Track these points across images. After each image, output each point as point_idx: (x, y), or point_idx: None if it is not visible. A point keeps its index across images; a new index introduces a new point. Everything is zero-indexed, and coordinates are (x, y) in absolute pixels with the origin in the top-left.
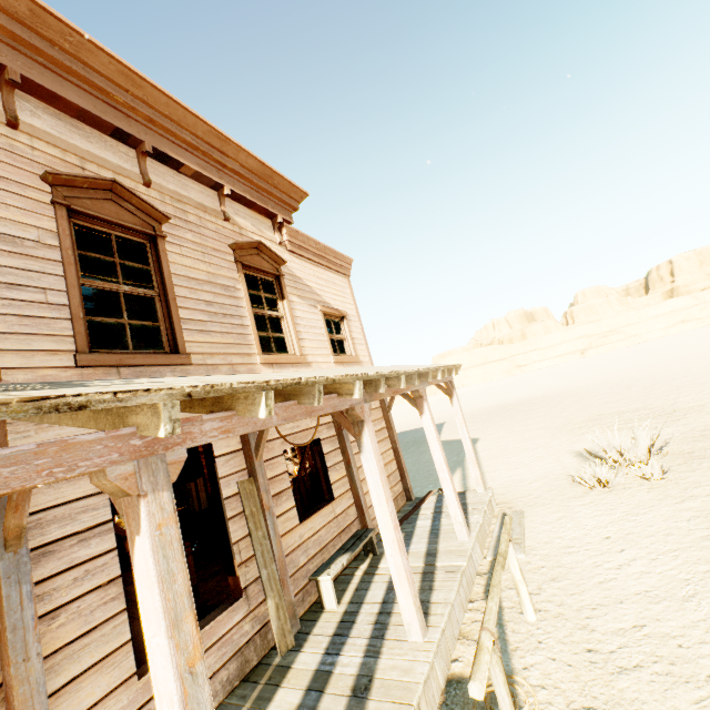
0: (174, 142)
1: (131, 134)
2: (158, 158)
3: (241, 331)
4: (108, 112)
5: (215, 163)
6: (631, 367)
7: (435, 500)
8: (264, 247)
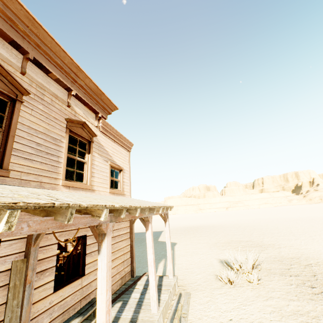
0: (49, 60)
1: (22, 46)
2: (36, 64)
3: (55, 164)
4: (11, 31)
5: (71, 78)
6: (245, 219)
7: (146, 279)
8: (86, 125)
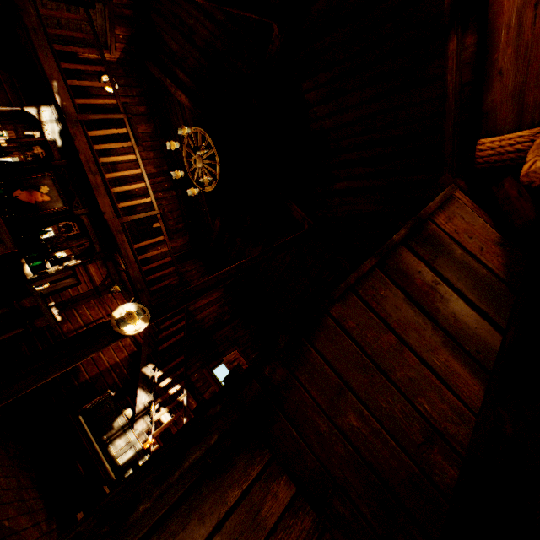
0: None
1: None
2: None
3: None
4: None
5: None
6: None
7: None
8: None
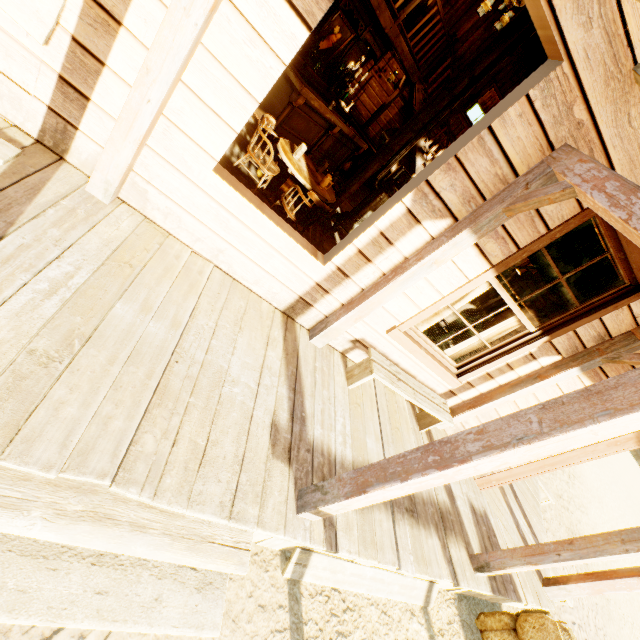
0: None
1: None
2: None
3: None
4: None
5: None
6: None
7: None
8: None
